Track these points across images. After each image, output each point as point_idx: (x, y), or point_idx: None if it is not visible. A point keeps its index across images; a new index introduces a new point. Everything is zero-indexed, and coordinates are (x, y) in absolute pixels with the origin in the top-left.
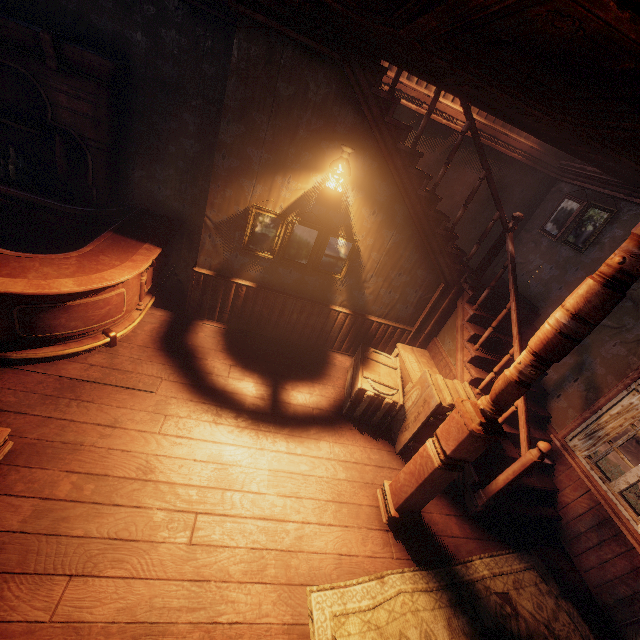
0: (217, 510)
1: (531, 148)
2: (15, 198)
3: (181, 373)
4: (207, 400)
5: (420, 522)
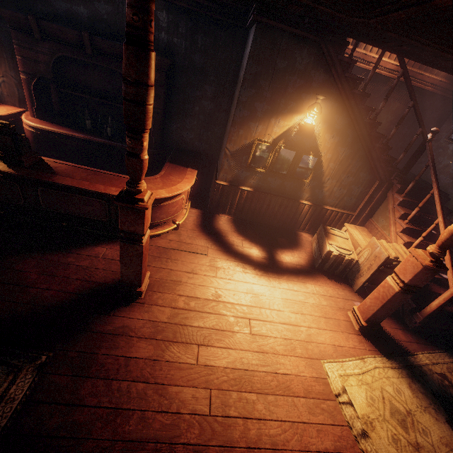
0: (260, 318)
1: (440, 81)
2: (113, 147)
3: (217, 244)
4: (236, 259)
5: (378, 331)
